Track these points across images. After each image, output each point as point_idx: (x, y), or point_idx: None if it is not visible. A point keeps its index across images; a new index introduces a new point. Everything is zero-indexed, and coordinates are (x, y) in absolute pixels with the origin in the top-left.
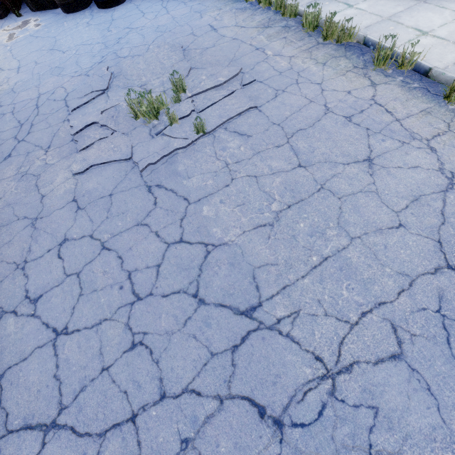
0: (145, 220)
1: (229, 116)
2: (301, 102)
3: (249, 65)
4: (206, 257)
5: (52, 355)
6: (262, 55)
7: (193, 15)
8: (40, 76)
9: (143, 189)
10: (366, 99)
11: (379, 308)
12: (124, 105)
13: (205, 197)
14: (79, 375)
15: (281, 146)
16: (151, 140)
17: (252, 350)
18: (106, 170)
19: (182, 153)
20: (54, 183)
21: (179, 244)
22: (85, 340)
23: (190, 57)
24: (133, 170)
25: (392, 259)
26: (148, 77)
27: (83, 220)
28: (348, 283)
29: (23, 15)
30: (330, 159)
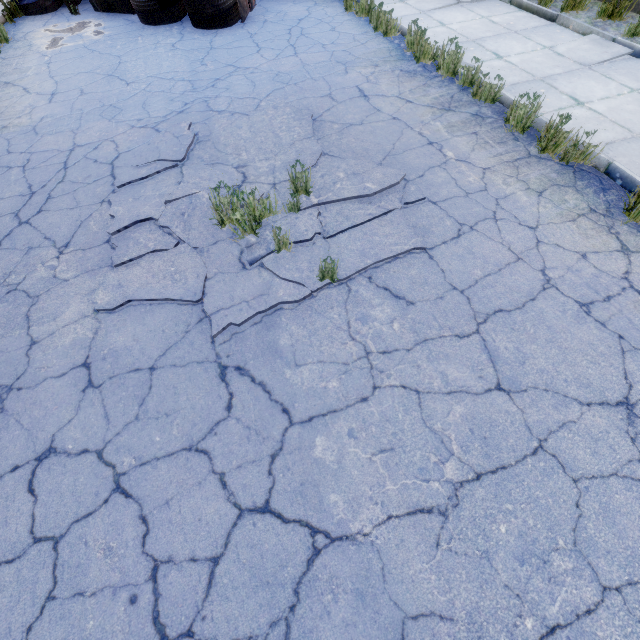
0: (205, 440)
1: (379, 258)
2: (501, 257)
3: (416, 168)
4: (311, 564)
5: None
6: (438, 155)
7: (333, 66)
8: (82, 115)
9: (212, 370)
10: (615, 275)
11: None
12: (206, 197)
13: (321, 415)
14: None
15: (466, 338)
16: (239, 272)
17: None
18: (153, 314)
19: (290, 311)
20: (58, 320)
21: (261, 517)
22: None
23: (322, 133)
24: (200, 326)
25: None
26: (251, 154)
27: (93, 412)
28: None
29: (82, 13)
30: (556, 386)
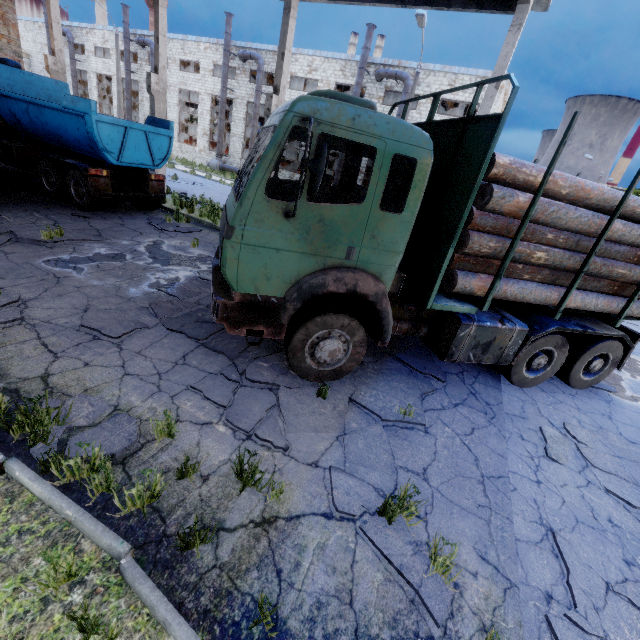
0: None
1: (636, 324)
2: None
3: None
4: None
5: None
6: None
7: None
8: None
9: None
10: None
11: None
12: None
13: None
14: None
15: None
16: None
17: None
18: None
19: None
20: None
21: None
22: None
23: None
24: None
25: None
26: None
27: None
28: None
29: None
30: None
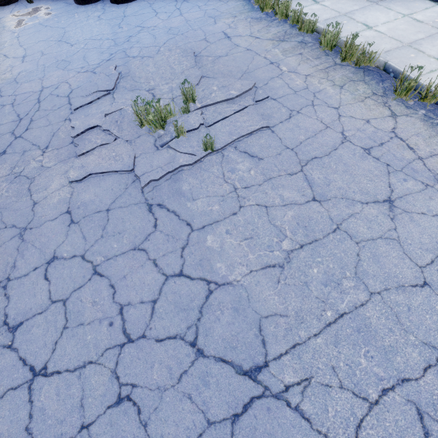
0: (143, 244)
1: (240, 135)
2: (316, 127)
3: (262, 79)
4: (208, 298)
5: (27, 400)
6: (277, 70)
7: (206, 20)
8: (45, 68)
9: (144, 207)
10: (386, 130)
11: (402, 385)
12: (130, 110)
13: (209, 224)
14: (55, 432)
15: (295, 175)
16: (155, 152)
17: (255, 423)
18: (105, 180)
19: (187, 171)
20: (48, 190)
21: (178, 278)
22: (65, 386)
23: (201, 64)
24: (134, 184)
25: (416, 324)
26: (156, 82)
27: (76, 236)
28: (366, 349)
29: (35, 1)
30: (348, 195)
